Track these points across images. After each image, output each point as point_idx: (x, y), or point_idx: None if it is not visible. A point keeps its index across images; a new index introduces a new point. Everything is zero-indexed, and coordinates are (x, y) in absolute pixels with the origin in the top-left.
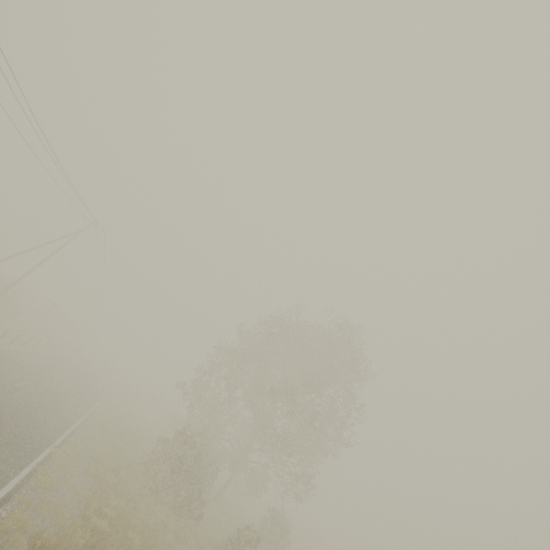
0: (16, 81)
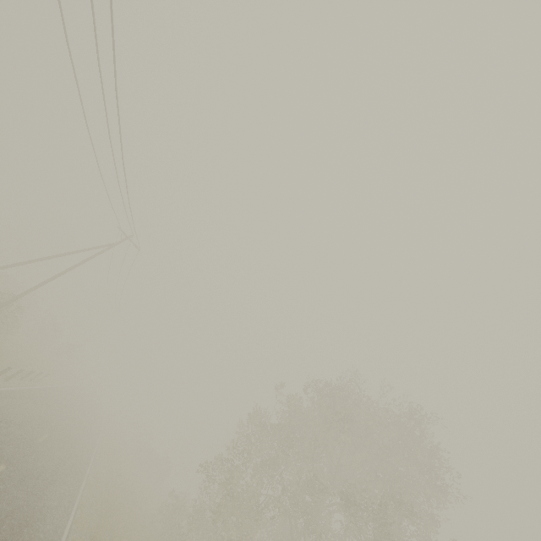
0: (113, 31)
